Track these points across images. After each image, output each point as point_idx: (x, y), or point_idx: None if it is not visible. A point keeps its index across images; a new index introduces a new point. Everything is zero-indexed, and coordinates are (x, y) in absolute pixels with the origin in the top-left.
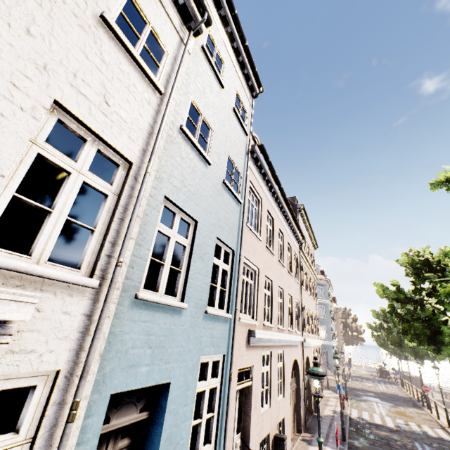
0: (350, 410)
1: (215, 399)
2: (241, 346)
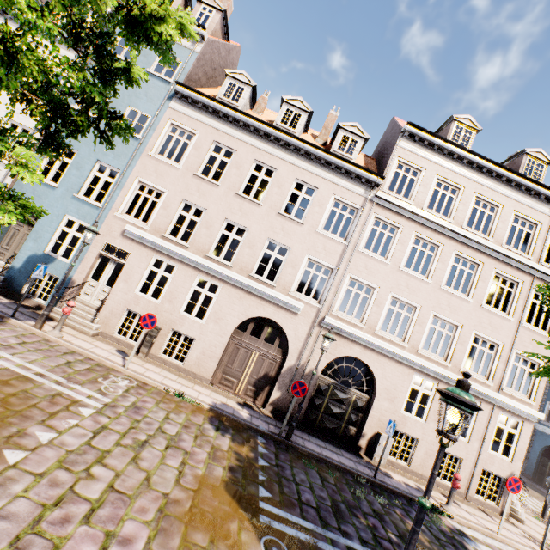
0: (493, 538)
1: (78, 243)
2: (114, 232)
